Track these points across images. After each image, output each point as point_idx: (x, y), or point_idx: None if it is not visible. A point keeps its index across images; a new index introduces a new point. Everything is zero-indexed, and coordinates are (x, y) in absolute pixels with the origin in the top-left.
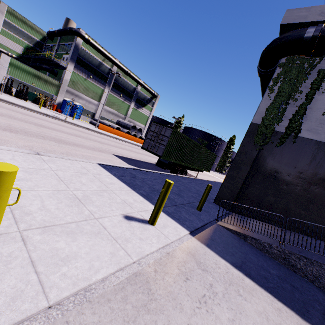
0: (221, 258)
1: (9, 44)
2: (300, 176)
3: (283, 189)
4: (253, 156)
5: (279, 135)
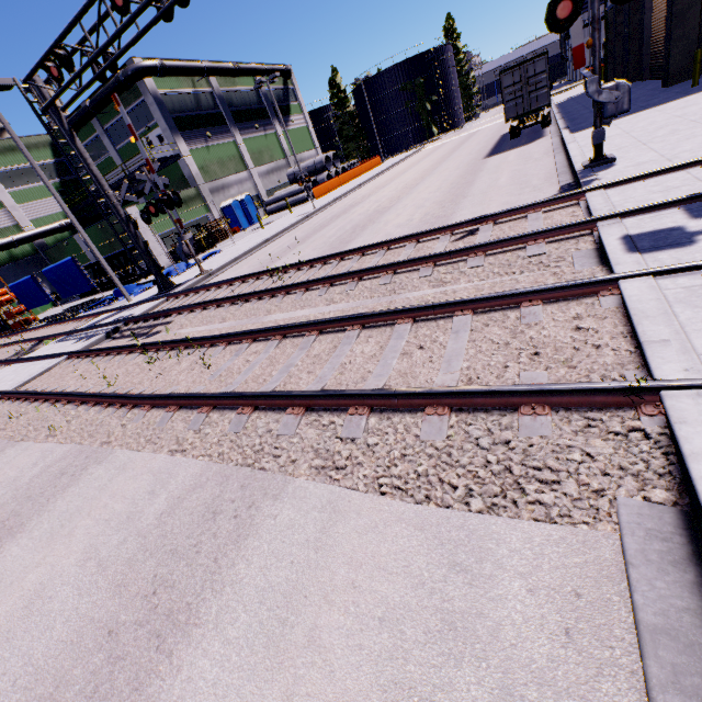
0: None
1: (41, 210)
2: None
3: None
4: None
5: None
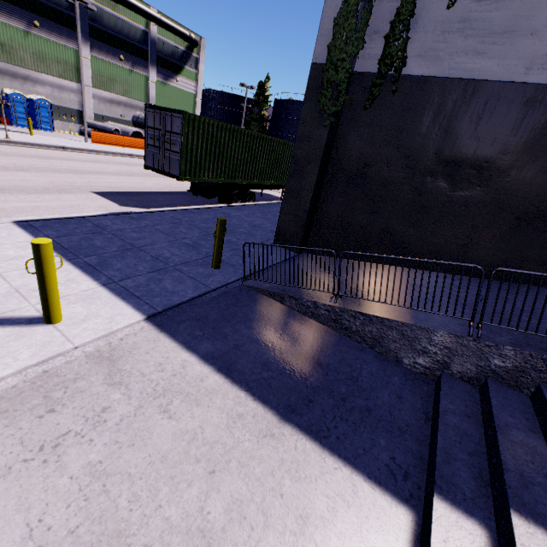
0: (185, 351)
1: None
2: (406, 165)
3: (380, 195)
4: (322, 140)
5: (368, 81)
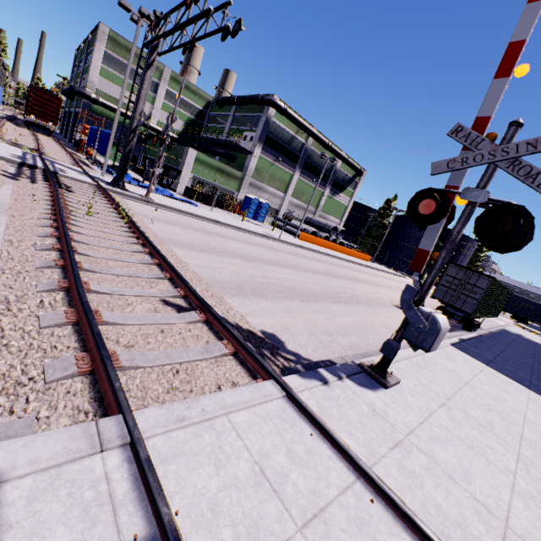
0: None
1: None
2: None
3: None
4: None
5: None
